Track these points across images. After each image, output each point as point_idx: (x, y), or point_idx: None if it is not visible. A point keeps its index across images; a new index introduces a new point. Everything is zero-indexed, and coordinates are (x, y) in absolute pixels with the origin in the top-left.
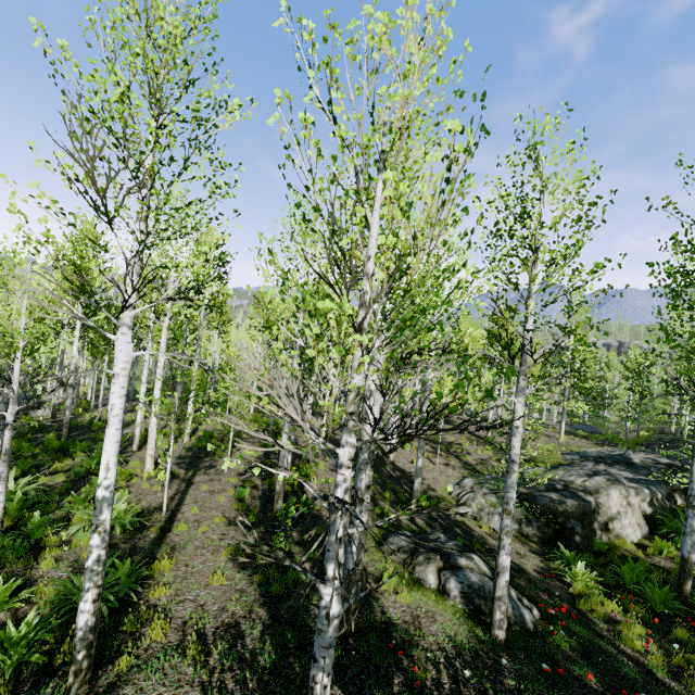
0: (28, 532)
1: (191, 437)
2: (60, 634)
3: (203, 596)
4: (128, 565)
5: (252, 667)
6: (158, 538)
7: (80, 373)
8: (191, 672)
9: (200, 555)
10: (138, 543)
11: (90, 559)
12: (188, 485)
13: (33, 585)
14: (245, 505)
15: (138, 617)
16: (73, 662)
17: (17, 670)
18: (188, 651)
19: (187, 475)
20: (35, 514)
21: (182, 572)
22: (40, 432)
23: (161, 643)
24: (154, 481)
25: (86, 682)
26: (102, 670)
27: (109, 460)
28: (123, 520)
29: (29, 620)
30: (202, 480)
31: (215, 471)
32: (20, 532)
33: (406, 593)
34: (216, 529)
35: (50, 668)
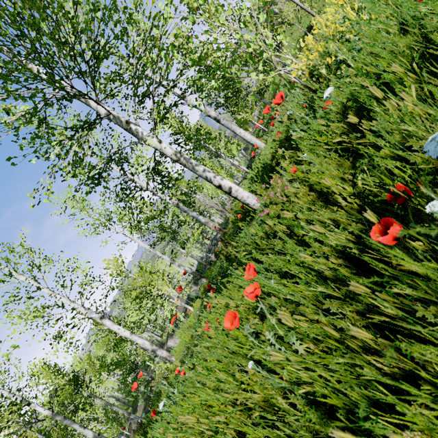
0: None
1: None
2: None
3: None
4: None
5: None
6: None
7: None
8: None
9: None
10: None
11: None
12: None
13: None
14: None
15: None
16: None
17: None
18: None
19: None
20: None
21: None
22: None
23: None
24: None
25: None
26: None
27: None
28: None
29: None
30: None
31: None
32: None
33: None
34: None
35: None
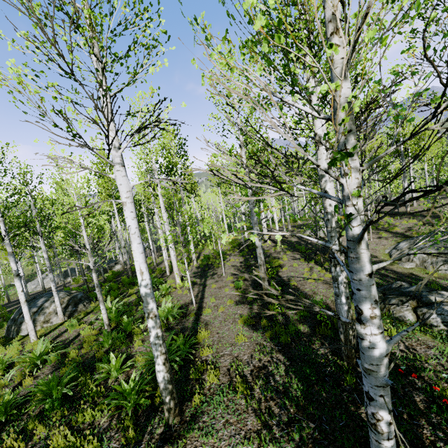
0: (124, 328)
1: (197, 260)
2: (153, 385)
3: (235, 351)
4: (182, 338)
5: (287, 396)
6: (195, 319)
7: (96, 203)
8: (244, 403)
9: (224, 325)
10: (184, 324)
11: (152, 336)
12: (204, 287)
13: (133, 357)
14: (243, 291)
15: (197, 369)
16: (164, 403)
17: (136, 409)
18: (237, 389)
19: (201, 281)
20: (124, 317)
21: (217, 338)
22: (119, 277)
23: (217, 384)
24: (184, 289)
25: (176, 415)
26: (185, 405)
27: (140, 267)
28: (172, 313)
29: (133, 378)
30: (211, 282)
31: (217, 276)
32: (119, 329)
33: (392, 329)
34: (229, 308)
35: (153, 406)
